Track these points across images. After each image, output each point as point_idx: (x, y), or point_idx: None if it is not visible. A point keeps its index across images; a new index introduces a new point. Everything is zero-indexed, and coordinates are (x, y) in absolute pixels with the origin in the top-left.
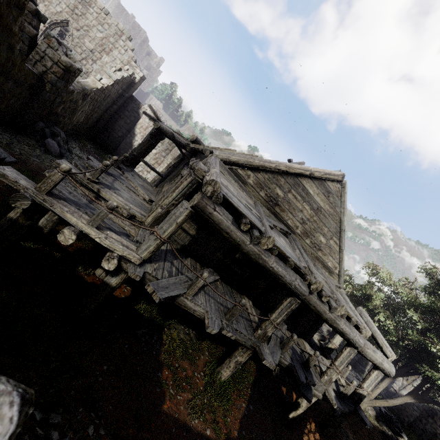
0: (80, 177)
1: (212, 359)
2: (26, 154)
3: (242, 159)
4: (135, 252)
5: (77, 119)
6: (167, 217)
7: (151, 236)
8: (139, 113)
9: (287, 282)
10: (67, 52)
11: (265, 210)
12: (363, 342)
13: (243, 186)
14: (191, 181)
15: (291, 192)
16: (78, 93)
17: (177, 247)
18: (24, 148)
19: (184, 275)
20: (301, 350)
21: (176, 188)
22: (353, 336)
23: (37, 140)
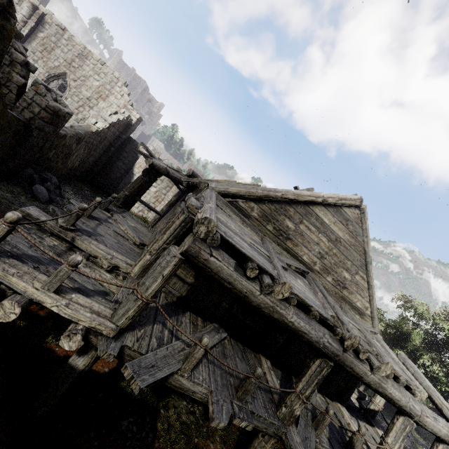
0: (51, 225)
1: (225, 447)
2: (7, 202)
3: (242, 189)
4: (109, 319)
5: (72, 163)
6: (151, 269)
7: (130, 296)
8: (137, 153)
9: (312, 339)
10: (56, 98)
11: (275, 246)
12: (419, 408)
13: (246, 221)
14: (184, 219)
15: (303, 222)
16: (71, 137)
17: (173, 300)
18: (6, 196)
19: (179, 340)
20: (339, 422)
21: (167, 229)
22: (405, 402)
23: (24, 187)
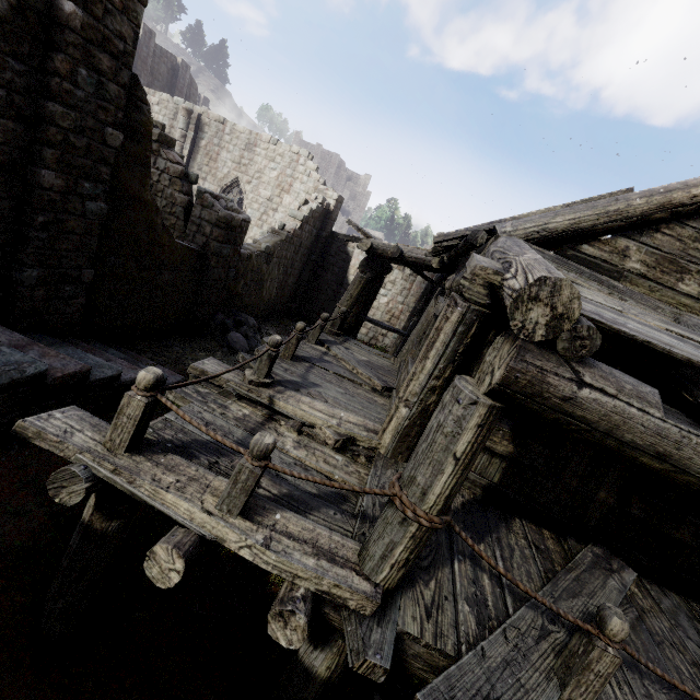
0: (235, 382)
1: None
2: None
3: (586, 213)
4: (356, 569)
5: (268, 293)
6: (420, 442)
7: (389, 512)
8: (347, 253)
9: None
10: (227, 206)
11: None
12: None
13: (616, 285)
14: (461, 318)
15: None
16: (257, 256)
17: (474, 495)
18: (200, 356)
19: (525, 604)
20: None
21: (428, 348)
22: None
23: (218, 340)
